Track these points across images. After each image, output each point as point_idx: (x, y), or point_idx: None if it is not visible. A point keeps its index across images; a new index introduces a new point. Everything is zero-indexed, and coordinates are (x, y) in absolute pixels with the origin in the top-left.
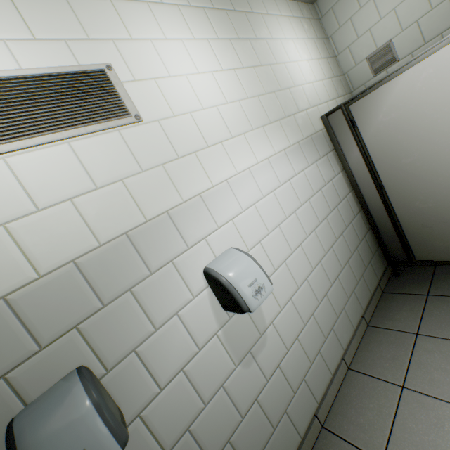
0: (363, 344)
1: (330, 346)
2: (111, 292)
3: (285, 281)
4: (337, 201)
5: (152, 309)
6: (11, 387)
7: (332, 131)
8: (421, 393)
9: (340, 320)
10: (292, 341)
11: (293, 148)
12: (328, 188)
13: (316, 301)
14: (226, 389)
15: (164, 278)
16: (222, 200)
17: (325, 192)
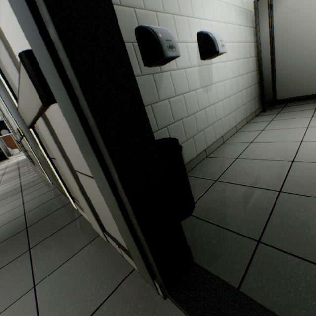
0: (244, 127)
1: (232, 117)
2: (167, 9)
3: (223, 72)
4: (249, 56)
5: (178, 32)
6: (136, 16)
7: (257, 13)
8: (270, 130)
9: (238, 111)
10: (220, 100)
11: (238, 10)
12: (247, 45)
13: (231, 93)
14: (196, 93)
15: (184, 23)
16: (208, 7)
17: (245, 46)
